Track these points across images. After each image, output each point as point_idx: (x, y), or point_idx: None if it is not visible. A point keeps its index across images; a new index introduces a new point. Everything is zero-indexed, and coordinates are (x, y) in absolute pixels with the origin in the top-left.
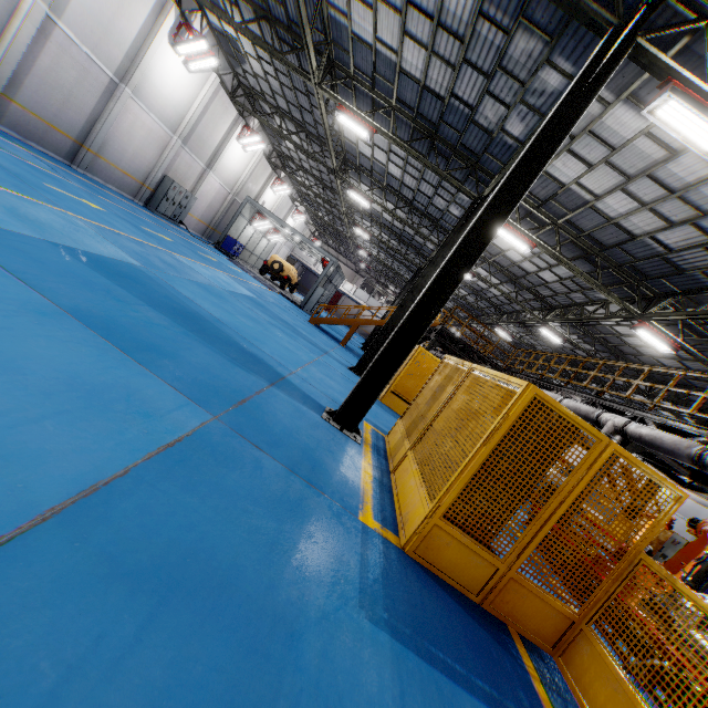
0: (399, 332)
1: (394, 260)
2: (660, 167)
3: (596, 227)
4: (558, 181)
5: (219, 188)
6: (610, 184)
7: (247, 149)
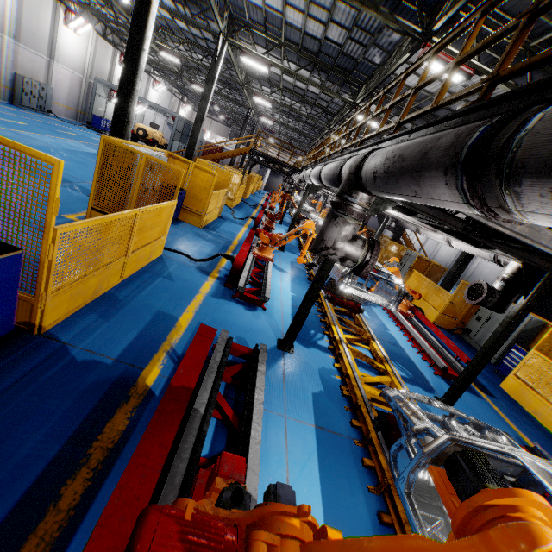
0: None
1: (241, 107)
2: None
3: (301, 39)
4: (258, 8)
5: (71, 75)
6: (280, 2)
7: (79, 33)
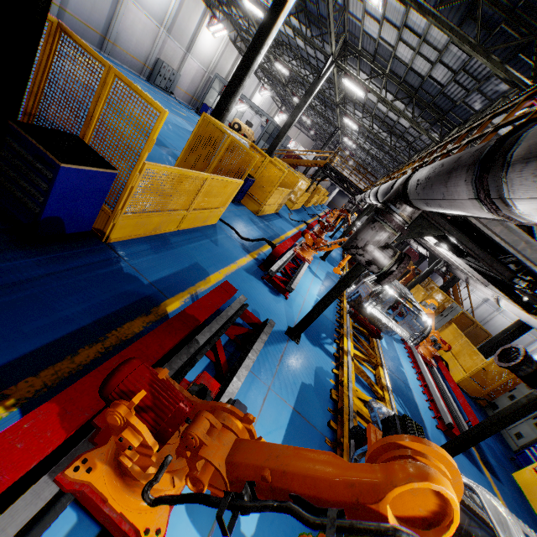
0: None
1: (330, 125)
2: (408, 19)
3: (404, 73)
4: (372, 38)
5: (198, 68)
6: (394, 36)
7: (215, 36)
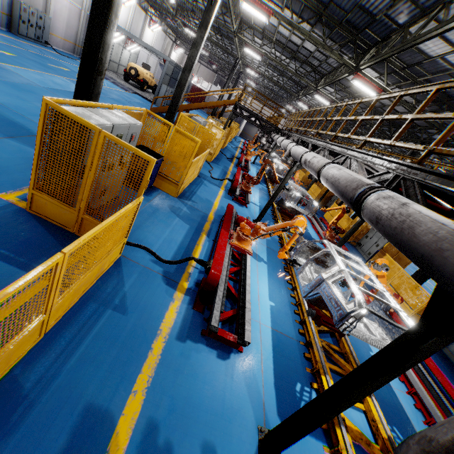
0: (76, 90)
1: (229, 55)
2: None
3: None
4: None
5: (69, 6)
6: None
7: None
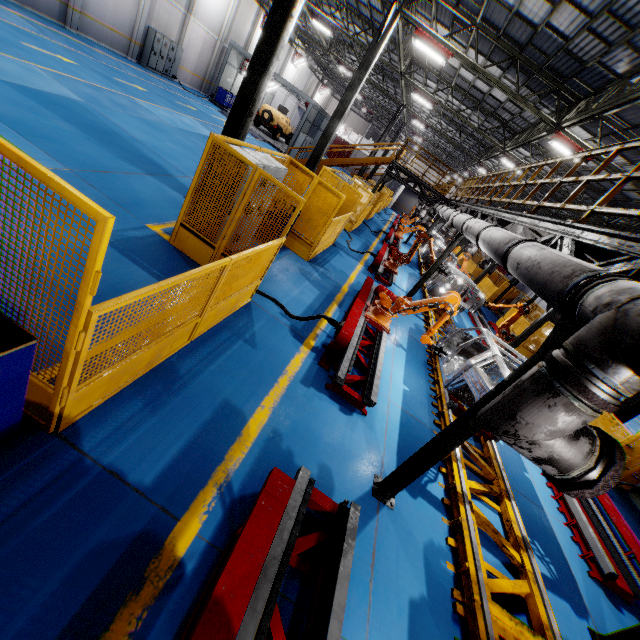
0: (224, 130)
1: (391, 101)
2: None
3: (506, 22)
4: None
5: (205, 36)
6: None
7: None
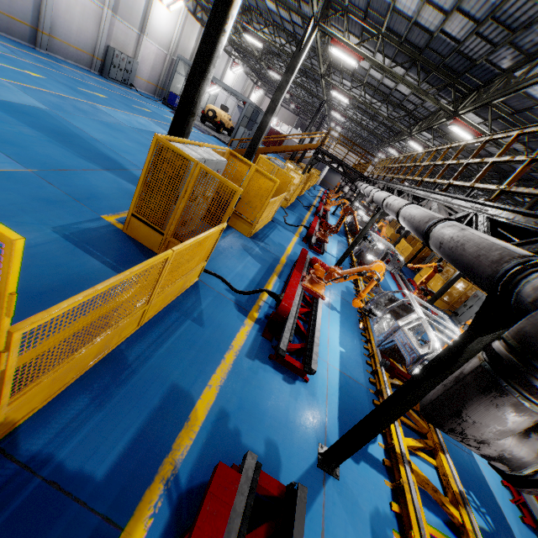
0: (170, 129)
1: (314, 98)
2: None
3: (406, 30)
4: None
5: (157, 51)
6: None
7: (171, 10)
